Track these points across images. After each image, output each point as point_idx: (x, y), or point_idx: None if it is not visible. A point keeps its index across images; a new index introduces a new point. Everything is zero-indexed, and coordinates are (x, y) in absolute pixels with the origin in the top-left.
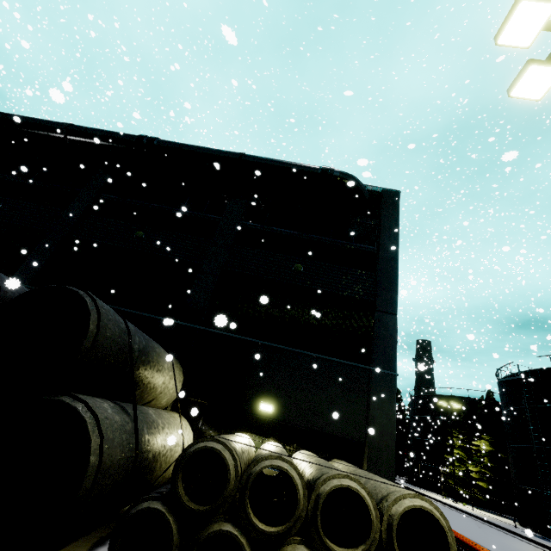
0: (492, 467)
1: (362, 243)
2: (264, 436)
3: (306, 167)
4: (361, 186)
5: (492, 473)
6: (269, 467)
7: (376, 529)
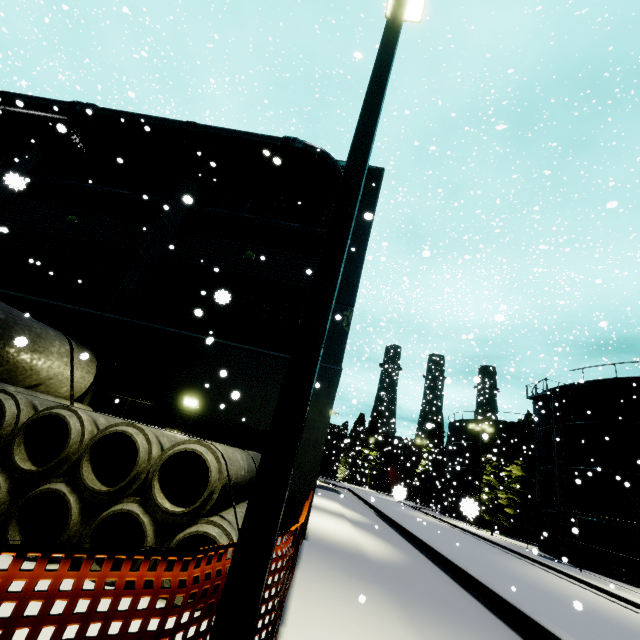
0: (523, 493)
1: None
2: (188, 433)
3: (264, 138)
4: (329, 160)
5: (520, 499)
6: (48, 414)
7: (144, 471)
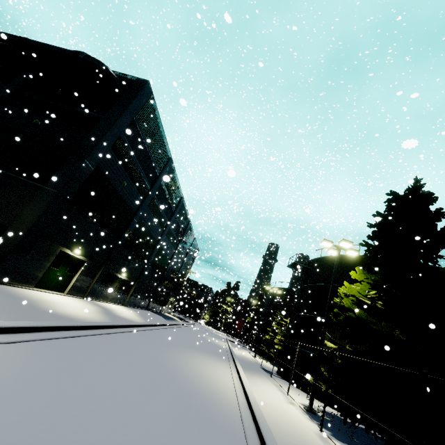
0: None
1: (100, 114)
2: None
3: (62, 50)
4: (102, 69)
5: None
6: None
7: None
